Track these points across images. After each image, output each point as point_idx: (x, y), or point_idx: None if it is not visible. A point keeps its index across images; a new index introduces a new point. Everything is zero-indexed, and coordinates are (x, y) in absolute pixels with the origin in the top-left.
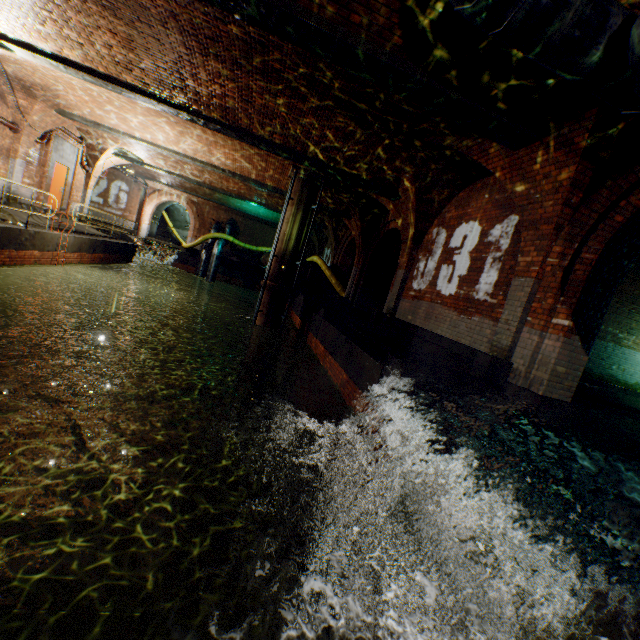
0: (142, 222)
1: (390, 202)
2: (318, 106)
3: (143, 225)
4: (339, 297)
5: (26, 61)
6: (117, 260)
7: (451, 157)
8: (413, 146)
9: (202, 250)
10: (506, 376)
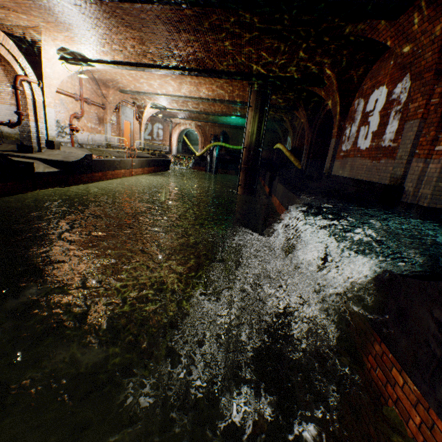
0: (172, 145)
1: (320, 89)
2: (249, 38)
3: (173, 147)
4: (295, 169)
5: (101, 69)
6: (161, 170)
7: (355, 41)
8: (323, 42)
9: (207, 155)
10: (399, 197)
